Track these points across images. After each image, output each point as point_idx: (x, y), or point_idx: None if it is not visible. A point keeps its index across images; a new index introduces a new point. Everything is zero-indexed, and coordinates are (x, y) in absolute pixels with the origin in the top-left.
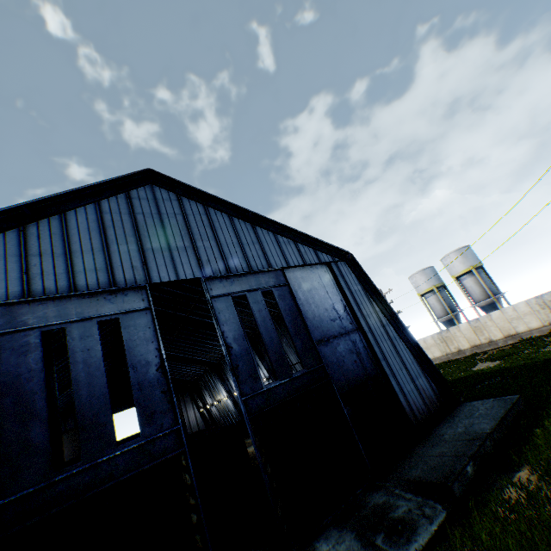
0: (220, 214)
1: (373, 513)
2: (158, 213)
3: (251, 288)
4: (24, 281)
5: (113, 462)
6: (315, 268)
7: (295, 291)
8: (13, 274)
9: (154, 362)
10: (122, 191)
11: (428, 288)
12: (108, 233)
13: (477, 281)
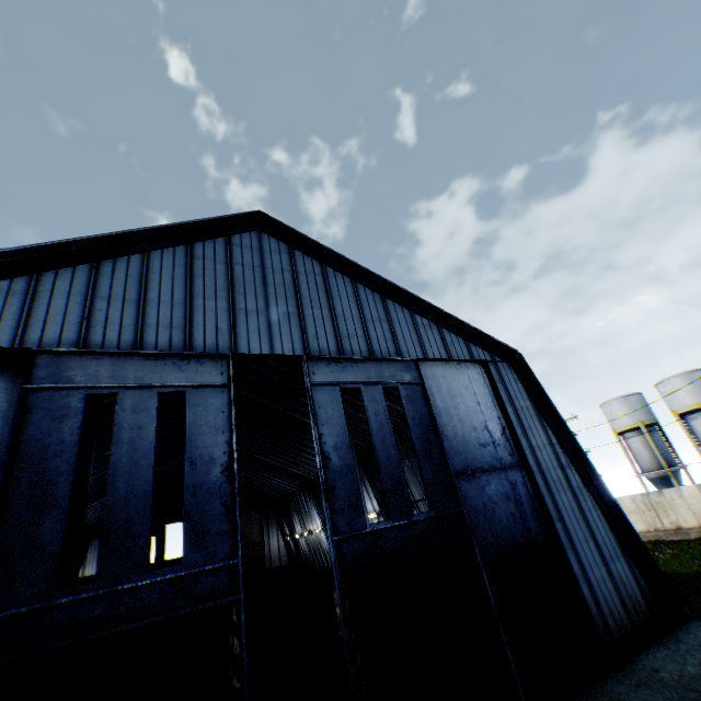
0: (341, 278)
1: None
2: (262, 267)
3: (369, 381)
4: (83, 328)
5: (137, 594)
6: (464, 366)
7: (431, 394)
8: (72, 317)
9: (220, 459)
10: (222, 234)
11: (630, 425)
12: (194, 283)
13: None
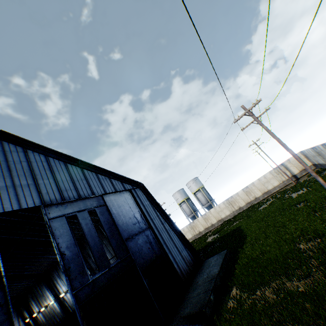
0: (58, 162)
1: None
2: (6, 161)
3: (80, 209)
4: None
5: None
6: (122, 193)
7: (110, 208)
8: None
9: None
10: None
11: (182, 200)
12: None
13: (203, 194)
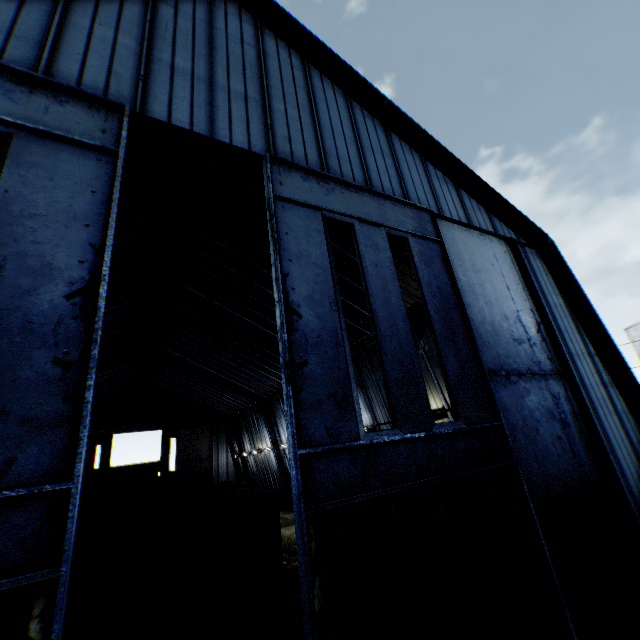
0: (330, 86)
1: None
2: (208, 25)
3: (367, 218)
4: None
5: None
6: (487, 239)
7: (450, 261)
8: None
9: (69, 272)
10: None
11: None
12: None
13: None
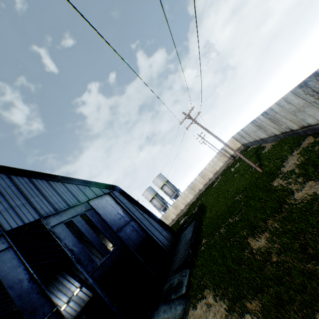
0: (41, 181)
1: (167, 291)
2: None
3: (74, 215)
4: None
5: None
6: (103, 197)
7: (97, 210)
8: None
9: (25, 277)
10: None
11: (152, 197)
12: None
13: (169, 187)
